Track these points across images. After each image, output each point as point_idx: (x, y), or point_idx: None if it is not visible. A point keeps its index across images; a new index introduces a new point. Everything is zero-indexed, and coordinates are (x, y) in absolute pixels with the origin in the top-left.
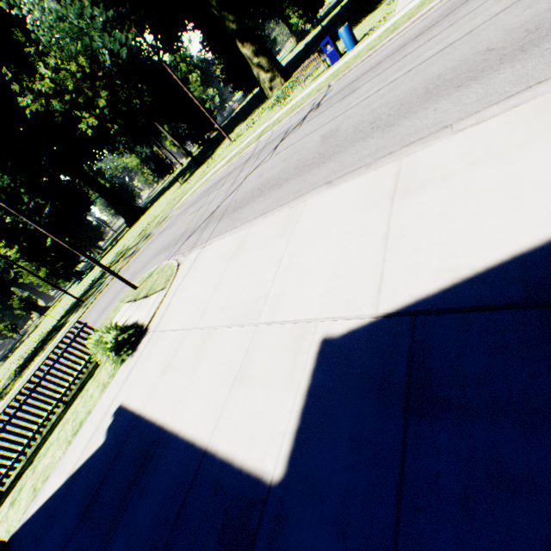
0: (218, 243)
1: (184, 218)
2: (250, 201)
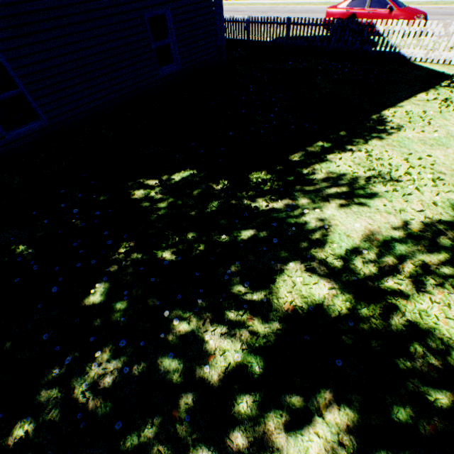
0: None
1: None
2: None
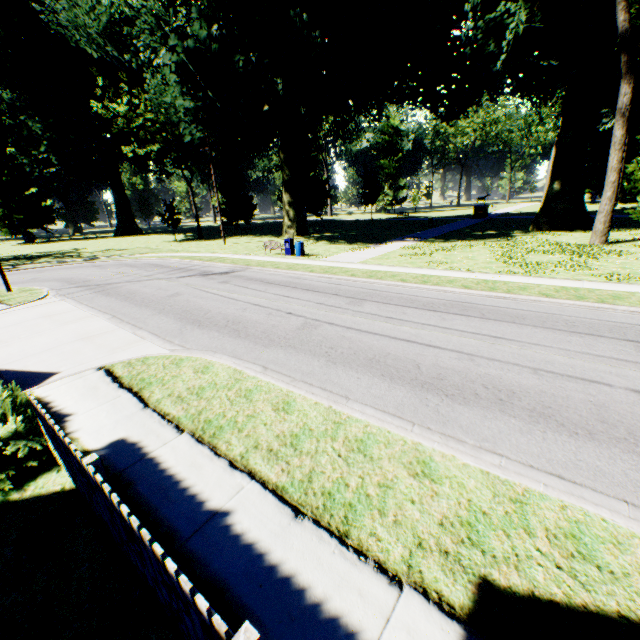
0: (66, 304)
1: (112, 270)
2: (114, 295)
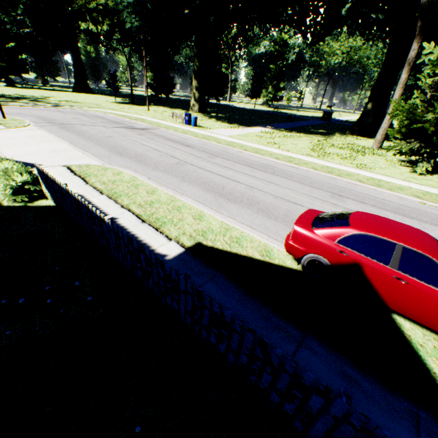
0: (42, 132)
1: (71, 116)
2: (72, 131)
